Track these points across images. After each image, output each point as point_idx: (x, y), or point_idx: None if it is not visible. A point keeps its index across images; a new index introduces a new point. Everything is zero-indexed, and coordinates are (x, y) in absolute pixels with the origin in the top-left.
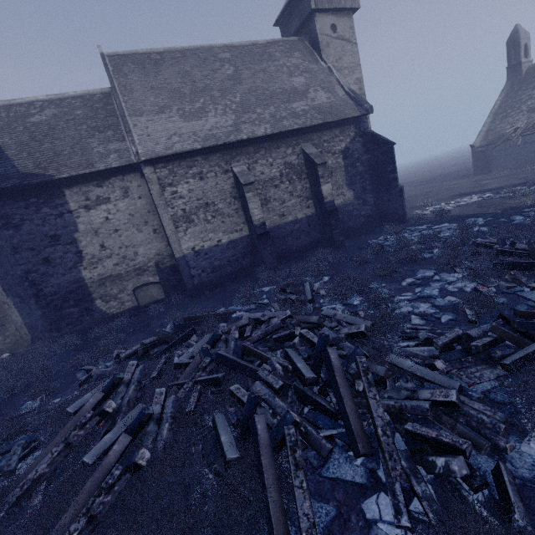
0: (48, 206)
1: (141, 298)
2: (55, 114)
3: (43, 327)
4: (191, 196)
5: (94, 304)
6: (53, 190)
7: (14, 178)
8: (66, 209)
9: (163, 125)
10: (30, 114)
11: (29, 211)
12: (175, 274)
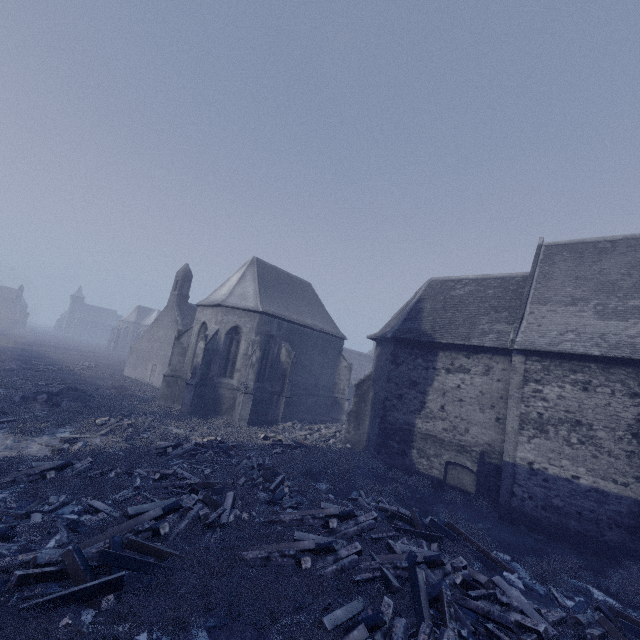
0: (422, 358)
1: (451, 475)
2: (471, 291)
3: (373, 442)
4: (558, 402)
5: (410, 451)
6: (432, 348)
7: (413, 333)
8: (433, 365)
9: (564, 318)
10: (454, 288)
11: (410, 358)
12: (497, 477)
